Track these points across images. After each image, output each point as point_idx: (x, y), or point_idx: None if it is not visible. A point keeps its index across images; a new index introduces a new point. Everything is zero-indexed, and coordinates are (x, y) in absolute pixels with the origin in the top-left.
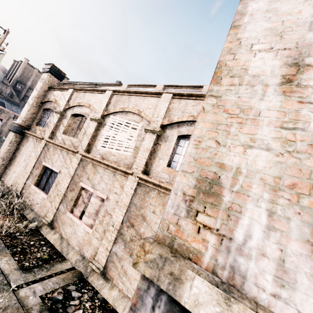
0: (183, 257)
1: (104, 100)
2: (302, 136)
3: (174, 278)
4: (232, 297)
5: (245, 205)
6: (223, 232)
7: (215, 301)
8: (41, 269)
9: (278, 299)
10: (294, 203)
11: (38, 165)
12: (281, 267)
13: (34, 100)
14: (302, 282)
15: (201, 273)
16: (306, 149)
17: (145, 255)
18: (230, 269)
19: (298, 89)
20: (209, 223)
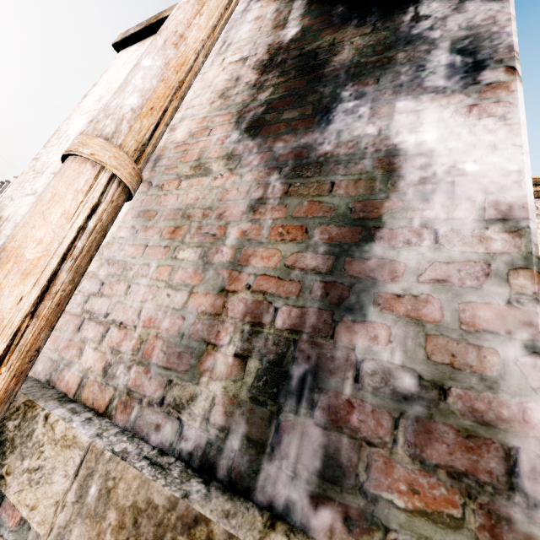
0: None
1: None
2: None
3: None
4: None
5: None
6: None
7: None
8: None
9: None
10: None
11: None
12: None
13: None
14: None
15: None
16: None
17: None
18: None
19: None
20: None
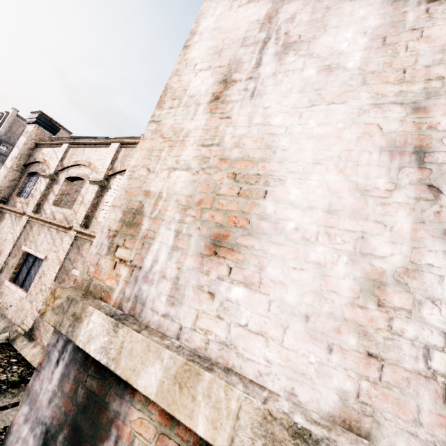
0: (94, 298)
1: (108, 155)
2: (216, 152)
3: (76, 318)
4: (121, 323)
5: (159, 230)
6: (135, 262)
7: (106, 331)
8: (3, 395)
9: (167, 318)
10: (198, 219)
11: (17, 251)
12: (176, 285)
13: (15, 161)
14: (189, 296)
15: (104, 308)
16: (217, 163)
17: (54, 302)
18: (134, 299)
19: (222, 105)
20: (125, 256)
